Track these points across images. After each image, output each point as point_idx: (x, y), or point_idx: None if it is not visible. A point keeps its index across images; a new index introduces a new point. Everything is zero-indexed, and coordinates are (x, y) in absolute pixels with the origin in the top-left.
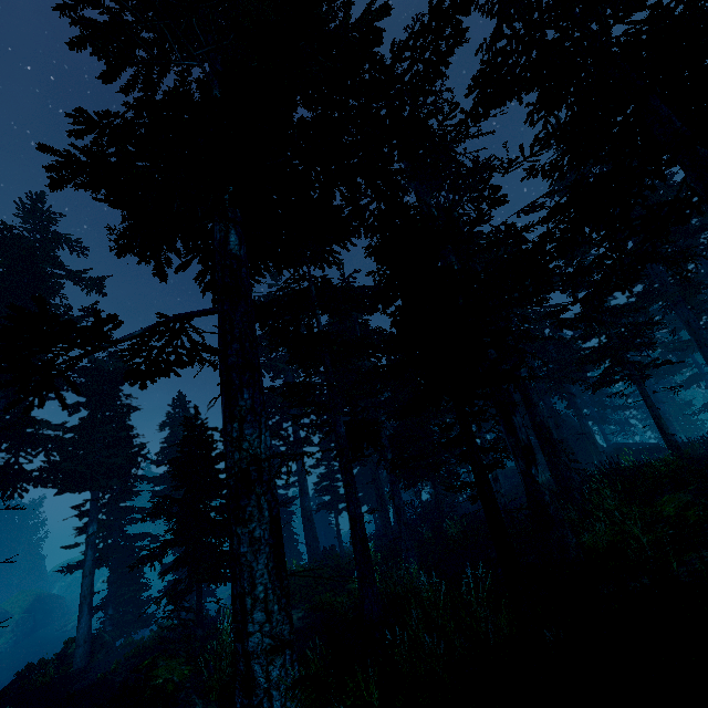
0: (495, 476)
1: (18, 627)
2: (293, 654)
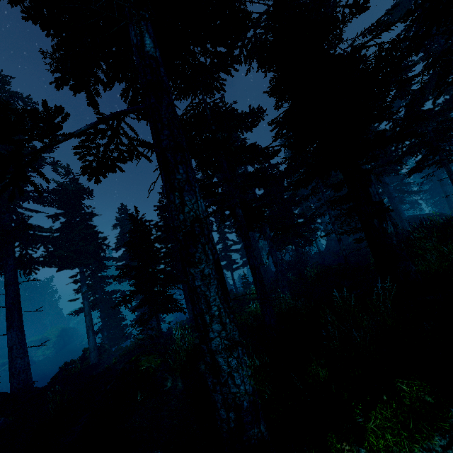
0: (339, 238)
1: (56, 345)
2: (243, 349)
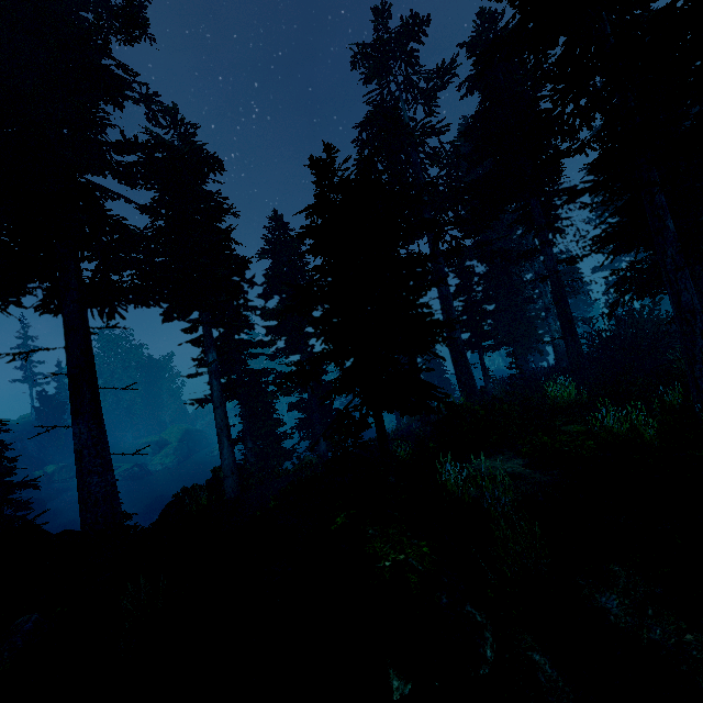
0: None
1: (177, 452)
2: None
